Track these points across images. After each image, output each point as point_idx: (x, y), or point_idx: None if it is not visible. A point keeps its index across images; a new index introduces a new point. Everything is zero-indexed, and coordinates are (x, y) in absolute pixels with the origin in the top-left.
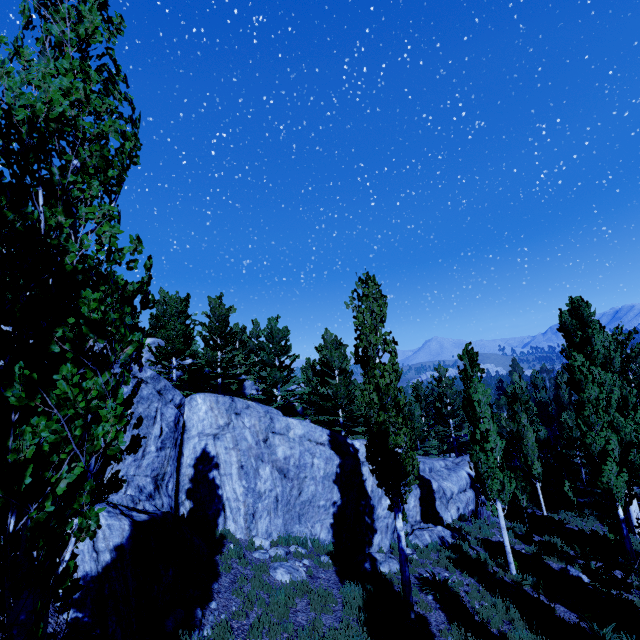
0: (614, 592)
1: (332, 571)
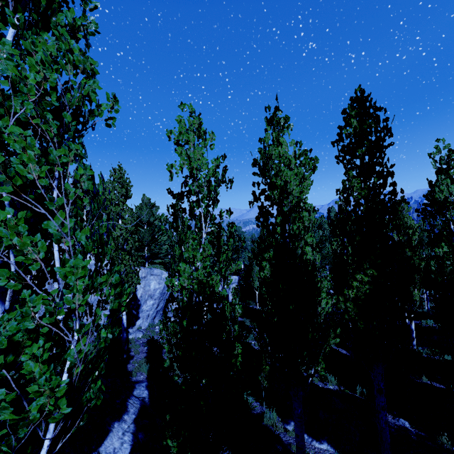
0: (250, 341)
1: (93, 338)
